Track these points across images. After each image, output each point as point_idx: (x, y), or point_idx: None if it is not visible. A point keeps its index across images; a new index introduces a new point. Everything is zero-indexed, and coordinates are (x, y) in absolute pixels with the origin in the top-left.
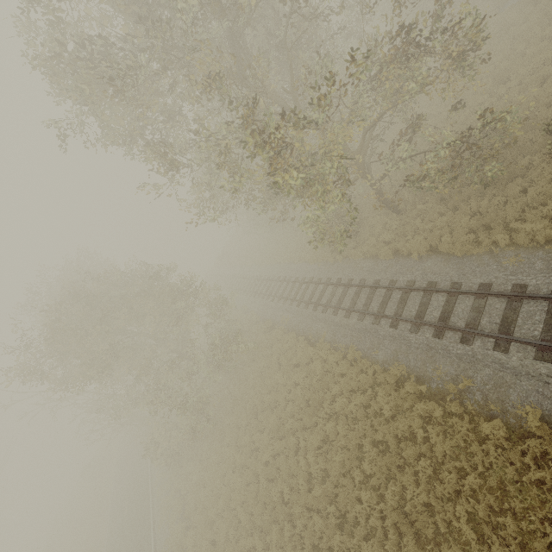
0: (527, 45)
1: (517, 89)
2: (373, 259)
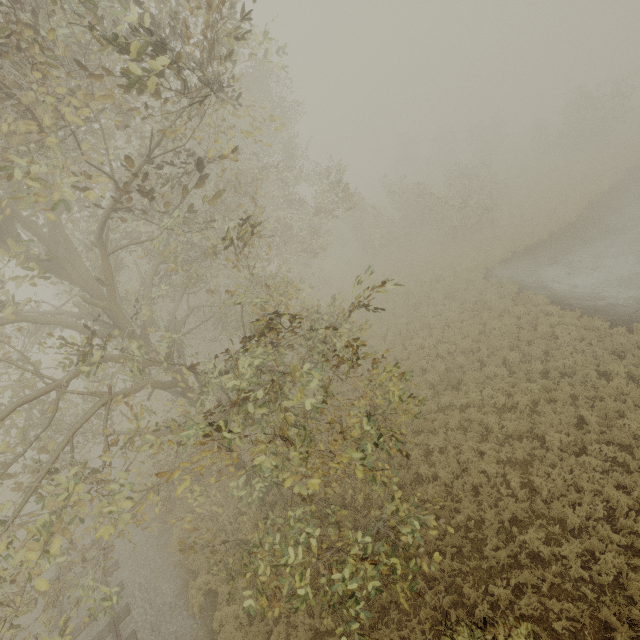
0: (490, 353)
1: (460, 415)
2: (183, 583)
